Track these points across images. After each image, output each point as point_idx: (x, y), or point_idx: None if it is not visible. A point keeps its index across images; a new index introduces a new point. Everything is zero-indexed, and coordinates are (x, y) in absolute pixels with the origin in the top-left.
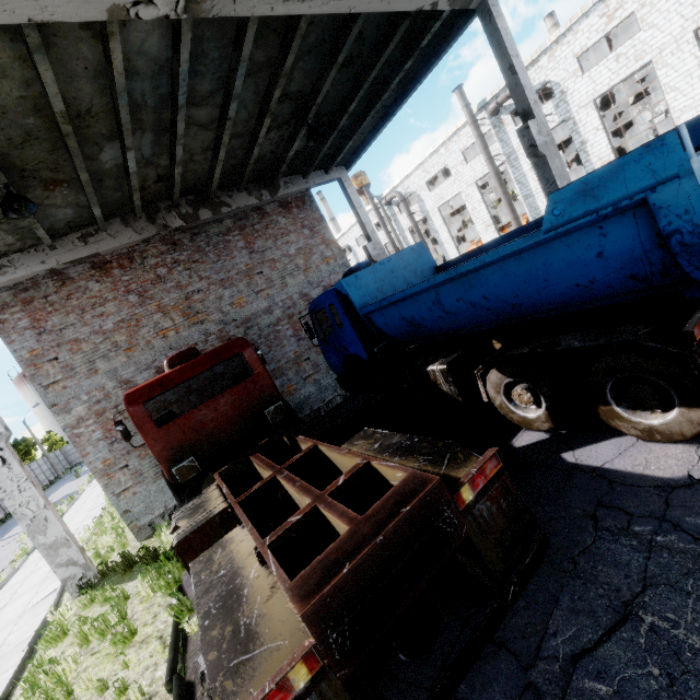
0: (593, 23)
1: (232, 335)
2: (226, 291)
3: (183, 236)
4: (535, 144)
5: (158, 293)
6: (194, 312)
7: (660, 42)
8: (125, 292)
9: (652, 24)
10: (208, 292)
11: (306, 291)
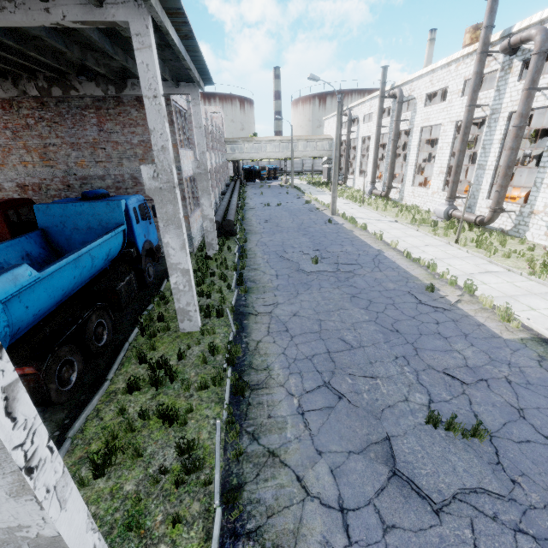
0: None
1: (71, 183)
2: (74, 152)
3: (50, 100)
4: (145, 187)
5: (25, 136)
6: (48, 158)
7: None
8: (4, 127)
9: None
10: (60, 148)
11: (137, 175)
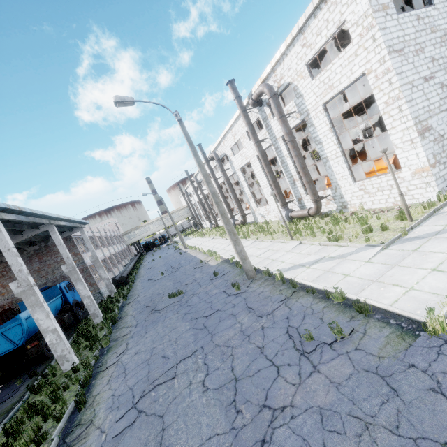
0: (231, 137)
1: None
2: None
3: None
4: (64, 272)
5: (2, 281)
6: None
7: (249, 155)
8: None
9: (245, 146)
10: None
11: (64, 275)
